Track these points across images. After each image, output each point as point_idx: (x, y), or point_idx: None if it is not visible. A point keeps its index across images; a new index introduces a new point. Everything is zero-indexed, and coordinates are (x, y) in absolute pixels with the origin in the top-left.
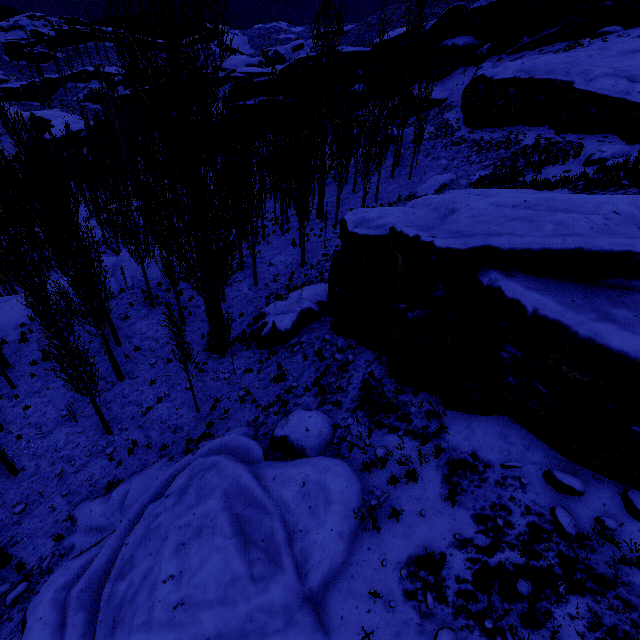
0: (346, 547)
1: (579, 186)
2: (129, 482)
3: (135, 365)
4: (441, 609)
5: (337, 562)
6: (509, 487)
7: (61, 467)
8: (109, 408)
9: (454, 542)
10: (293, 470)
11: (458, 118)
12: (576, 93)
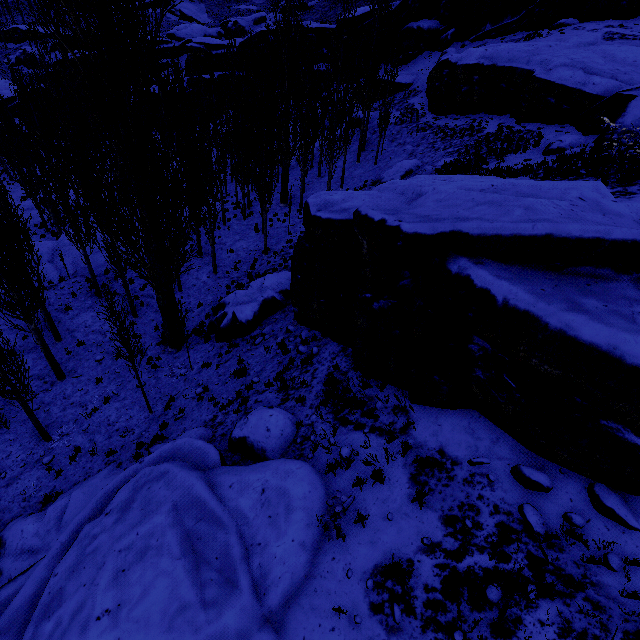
0: (309, 558)
1: (540, 174)
2: (68, 495)
3: (78, 362)
4: (409, 622)
5: (299, 576)
6: (477, 485)
7: None
8: (47, 411)
9: (422, 547)
10: (252, 476)
11: (423, 103)
12: (536, 82)
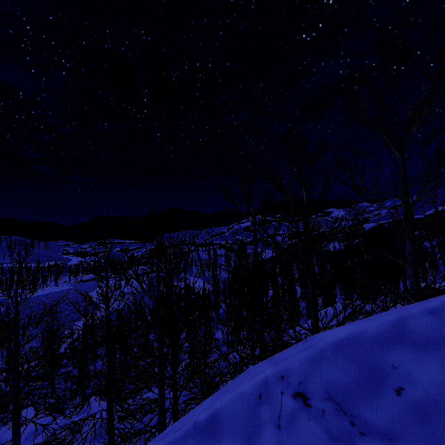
0: None
1: None
2: None
3: None
4: None
5: None
6: None
7: None
8: None
9: None
10: None
11: None
12: None
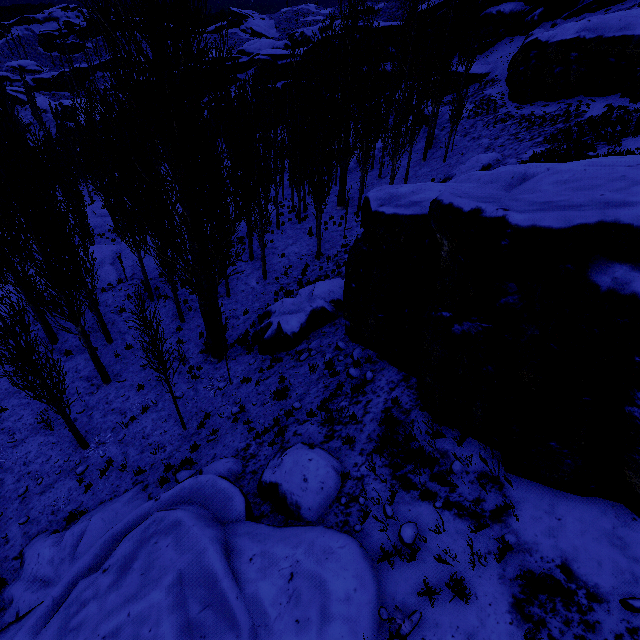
0: None
1: None
2: (88, 519)
3: (125, 366)
4: None
5: None
6: None
7: (26, 485)
8: (90, 415)
9: None
10: (278, 549)
11: (503, 93)
12: None
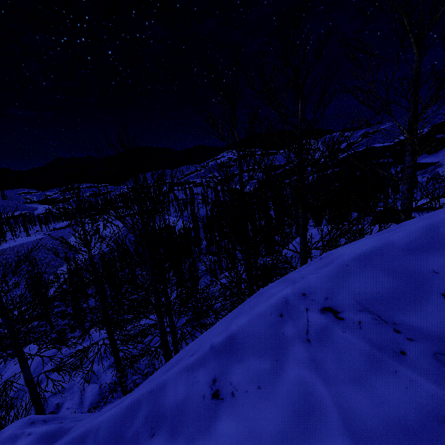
0: None
1: None
2: None
3: None
4: None
5: None
6: None
7: None
8: None
9: None
10: None
11: (443, 171)
12: None
